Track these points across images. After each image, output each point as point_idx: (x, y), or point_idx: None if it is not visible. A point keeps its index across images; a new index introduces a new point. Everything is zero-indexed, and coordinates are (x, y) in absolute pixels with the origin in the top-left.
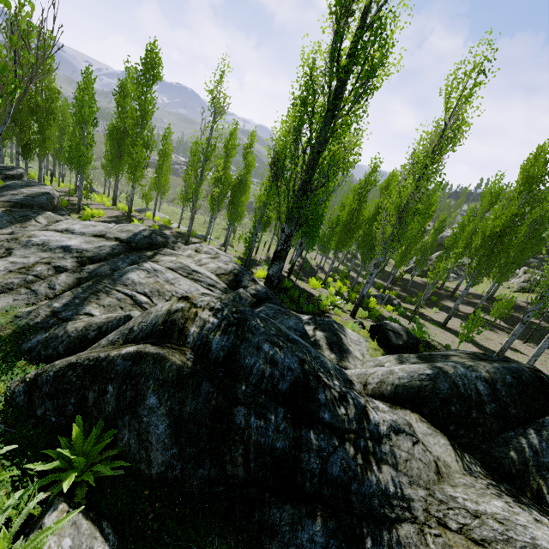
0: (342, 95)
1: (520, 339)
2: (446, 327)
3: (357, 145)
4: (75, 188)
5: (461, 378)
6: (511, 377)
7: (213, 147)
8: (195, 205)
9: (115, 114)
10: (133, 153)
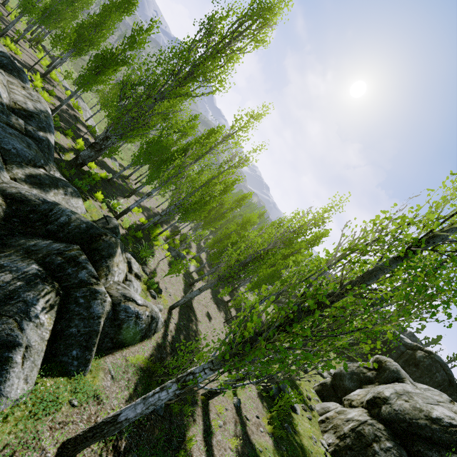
0: (179, 73)
1: (227, 321)
2: (191, 287)
3: (176, 110)
4: (32, 38)
5: (59, 210)
6: (86, 226)
7: (119, 66)
8: (79, 89)
9: (97, 17)
10: (64, 28)
